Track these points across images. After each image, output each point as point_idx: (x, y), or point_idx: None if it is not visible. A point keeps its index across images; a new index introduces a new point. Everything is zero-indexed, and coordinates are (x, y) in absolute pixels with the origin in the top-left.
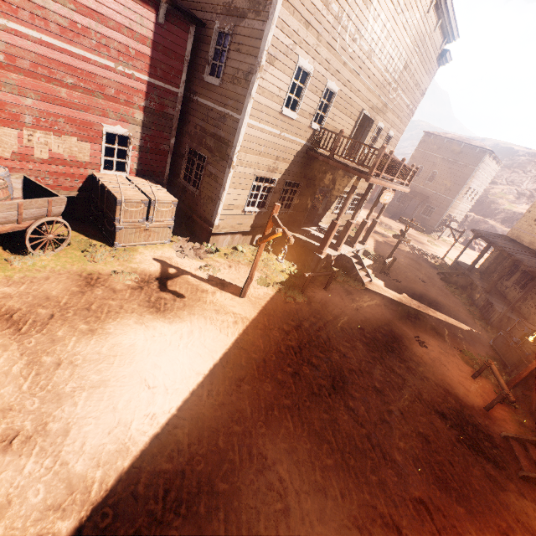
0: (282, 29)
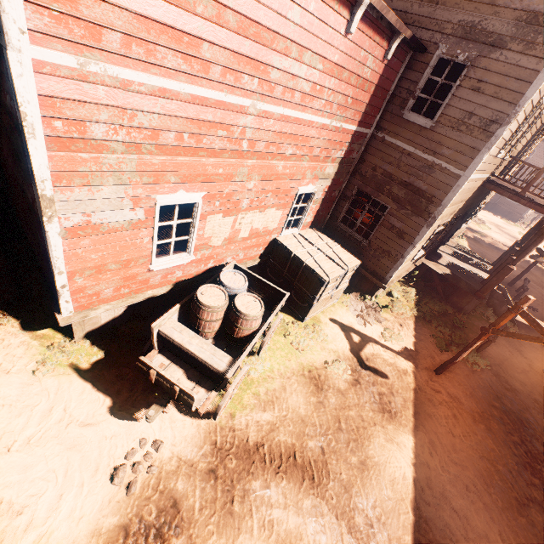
0: None
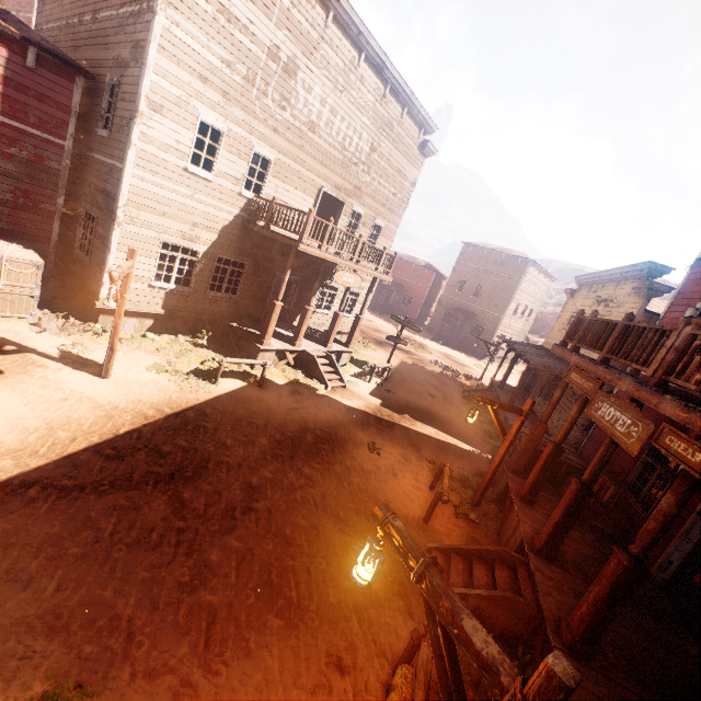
0: (165, 78)
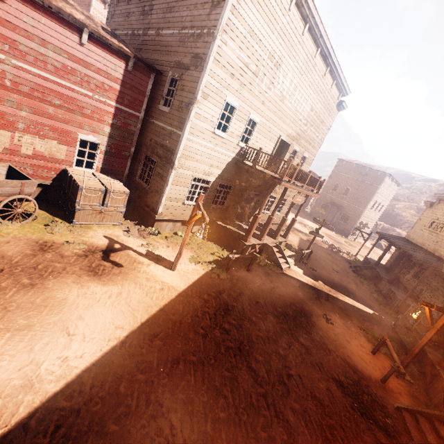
0: (213, 77)
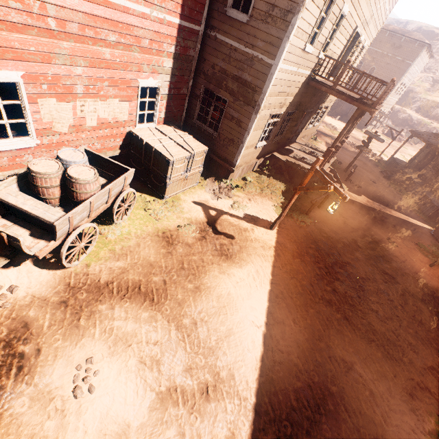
0: None
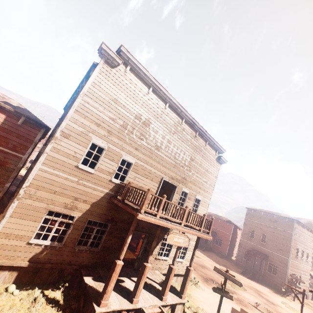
0: (76, 123)
